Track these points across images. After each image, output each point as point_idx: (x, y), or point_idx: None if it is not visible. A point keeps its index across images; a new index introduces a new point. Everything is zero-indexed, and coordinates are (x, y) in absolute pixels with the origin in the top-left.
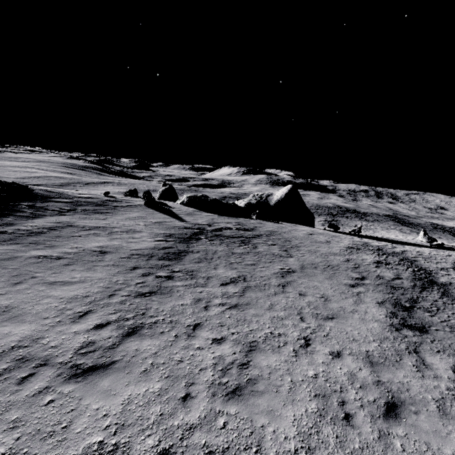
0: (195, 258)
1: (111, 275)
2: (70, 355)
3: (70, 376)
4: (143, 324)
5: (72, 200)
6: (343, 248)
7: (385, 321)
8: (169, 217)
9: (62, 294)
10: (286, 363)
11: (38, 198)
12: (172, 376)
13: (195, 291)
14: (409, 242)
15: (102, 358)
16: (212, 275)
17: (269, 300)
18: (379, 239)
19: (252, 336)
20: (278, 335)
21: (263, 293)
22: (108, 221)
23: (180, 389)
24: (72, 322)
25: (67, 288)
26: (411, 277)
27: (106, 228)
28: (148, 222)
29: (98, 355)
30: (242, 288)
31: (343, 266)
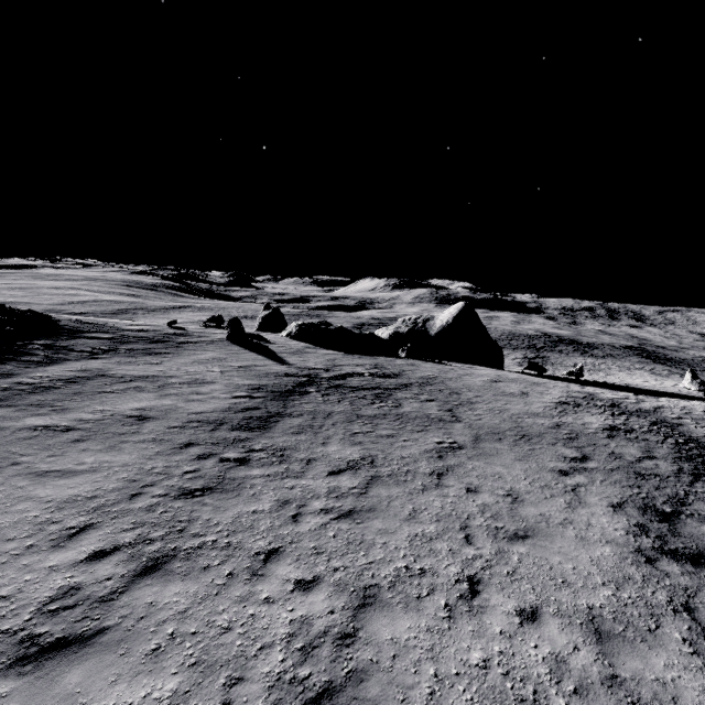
0: (293, 426)
1: (146, 458)
2: (26, 616)
3: (13, 661)
4: (176, 551)
5: (115, 335)
6: (550, 404)
7: (626, 543)
8: (263, 357)
9: (53, 494)
10: (430, 634)
11: (62, 333)
12: (204, 662)
13: (283, 486)
14: (667, 391)
15: (84, 622)
16: (316, 456)
17: (412, 501)
18: (614, 388)
19: (370, 575)
20: (420, 572)
21: (402, 489)
22: (163, 366)
23: (212, 694)
24: (52, 547)
25: (64, 482)
26: (673, 455)
27: (158, 378)
28: (228, 366)
29: (78, 616)
30: (366, 480)
31: (548, 437)
